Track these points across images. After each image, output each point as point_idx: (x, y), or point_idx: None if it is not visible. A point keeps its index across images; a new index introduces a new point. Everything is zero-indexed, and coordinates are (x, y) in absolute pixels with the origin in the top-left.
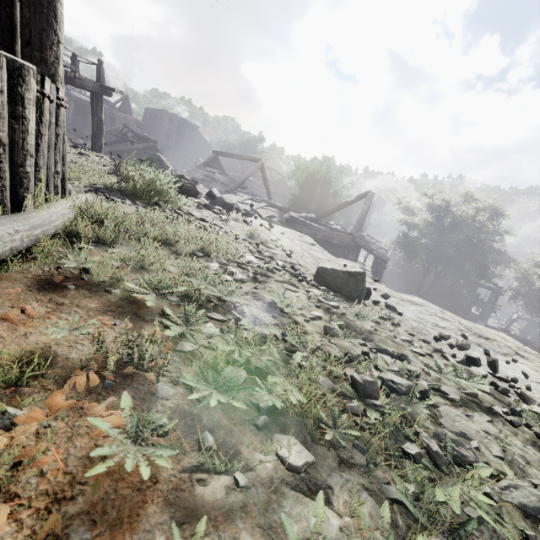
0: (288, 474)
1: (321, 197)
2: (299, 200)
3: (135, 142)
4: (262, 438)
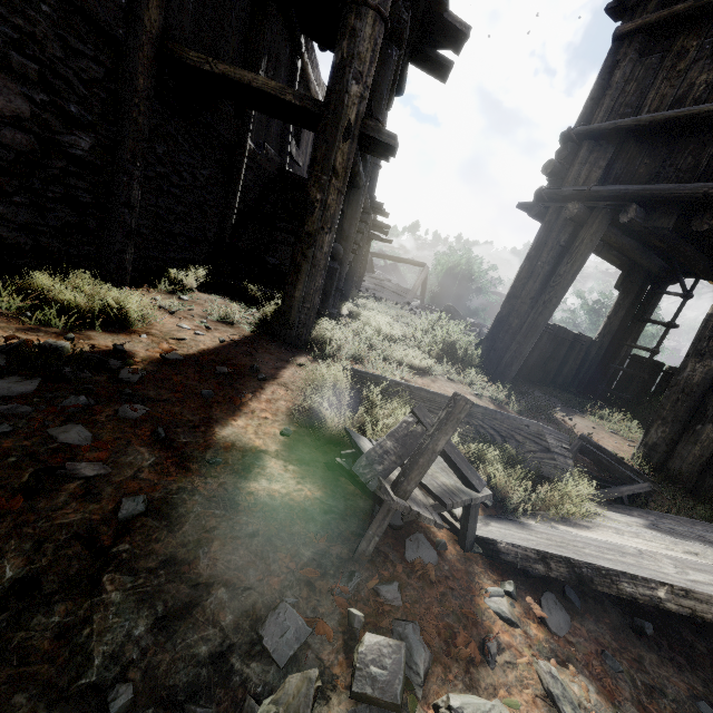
0: None
1: (463, 295)
2: (439, 298)
3: None
4: None
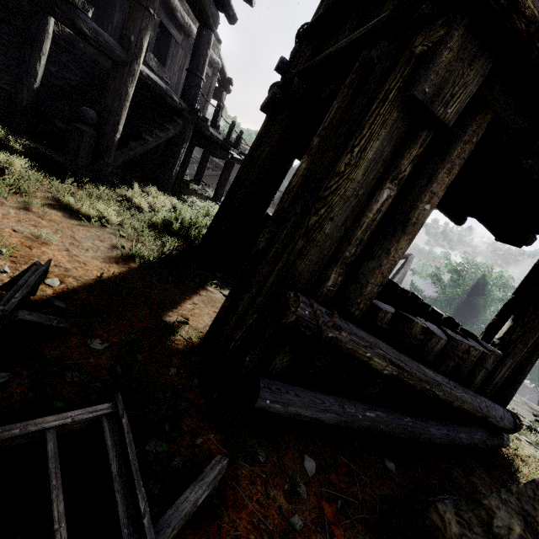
0: (529, 444)
1: None
2: None
3: (212, 169)
4: (518, 435)
